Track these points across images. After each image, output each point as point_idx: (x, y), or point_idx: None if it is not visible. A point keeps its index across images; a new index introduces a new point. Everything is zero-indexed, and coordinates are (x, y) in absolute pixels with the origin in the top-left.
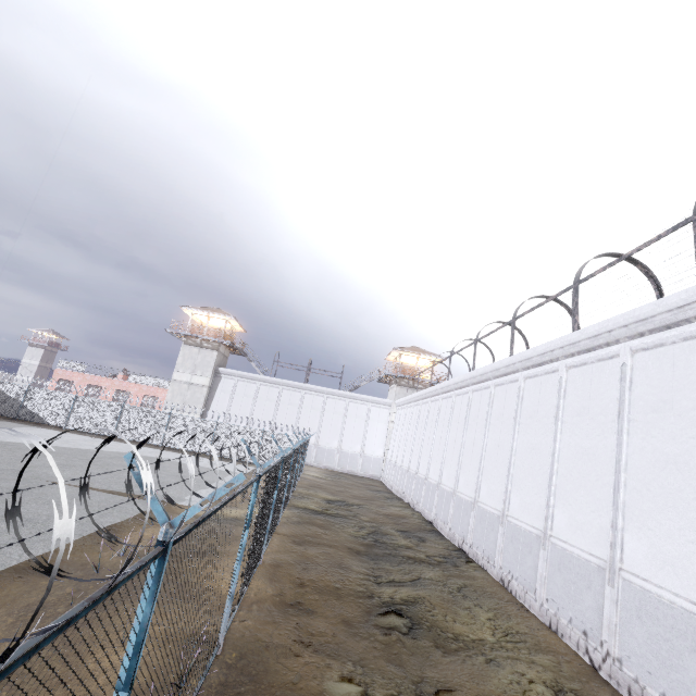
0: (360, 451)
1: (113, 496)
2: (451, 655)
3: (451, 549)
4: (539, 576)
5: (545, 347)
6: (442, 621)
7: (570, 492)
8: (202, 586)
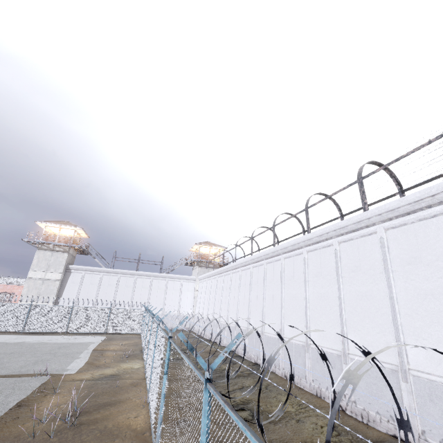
0: (177, 313)
1: (6, 379)
2: (278, 425)
3: (252, 365)
4: (307, 368)
5: (294, 241)
6: (266, 407)
7: (317, 318)
8: (118, 427)
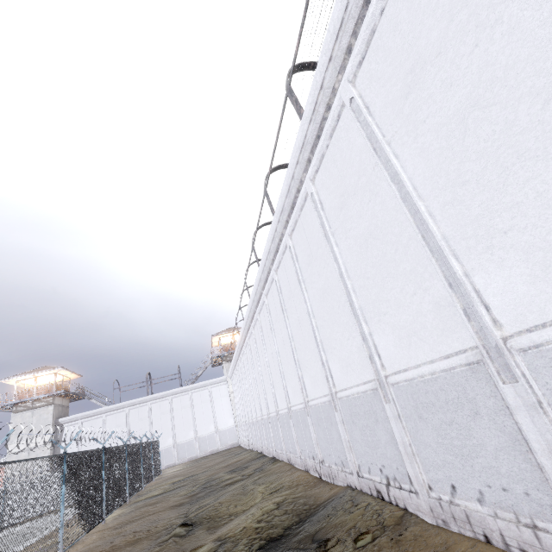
0: (215, 430)
1: None
2: (218, 528)
3: (266, 461)
4: (294, 439)
5: (254, 289)
6: (223, 511)
7: (287, 371)
8: None
